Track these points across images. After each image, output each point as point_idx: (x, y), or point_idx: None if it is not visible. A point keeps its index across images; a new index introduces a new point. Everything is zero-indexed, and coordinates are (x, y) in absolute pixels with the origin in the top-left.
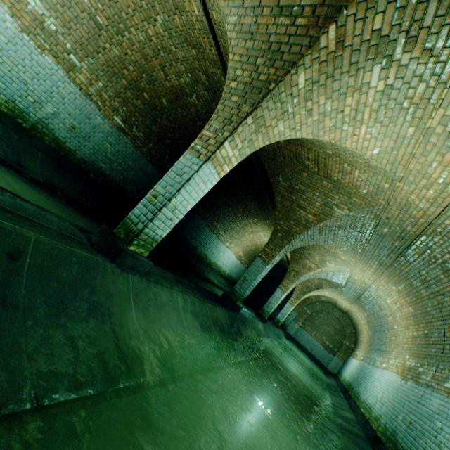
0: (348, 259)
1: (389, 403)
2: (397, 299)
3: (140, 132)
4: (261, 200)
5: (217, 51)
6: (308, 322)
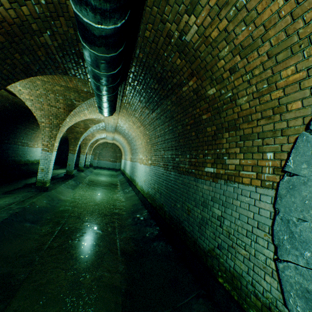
0: (102, 131)
1: (130, 170)
2: (123, 138)
3: None
4: None
5: (5, 90)
6: (100, 156)
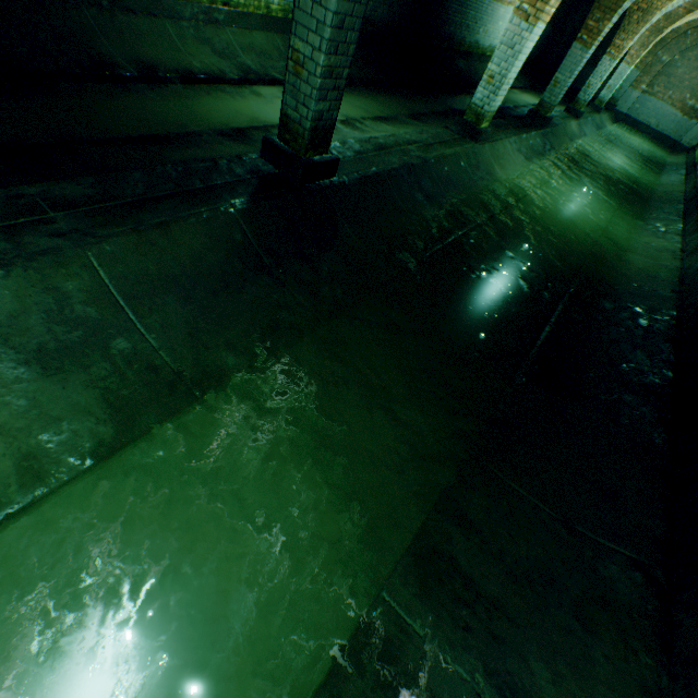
0: None
1: None
2: None
3: None
4: None
5: None
6: (660, 79)
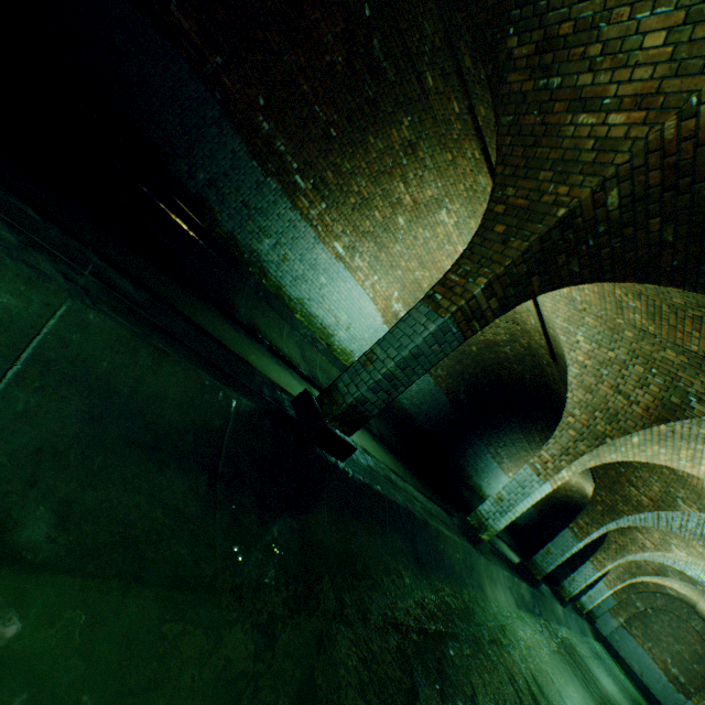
0: None
1: None
2: None
3: (443, 371)
4: None
5: (546, 344)
6: (637, 622)
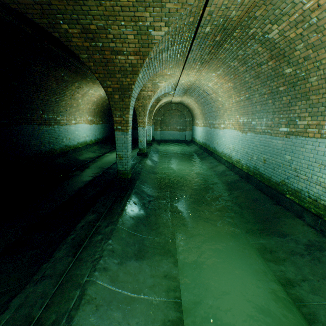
0: (173, 72)
1: (241, 150)
2: (217, 81)
3: None
4: (65, 64)
5: None
6: (163, 125)
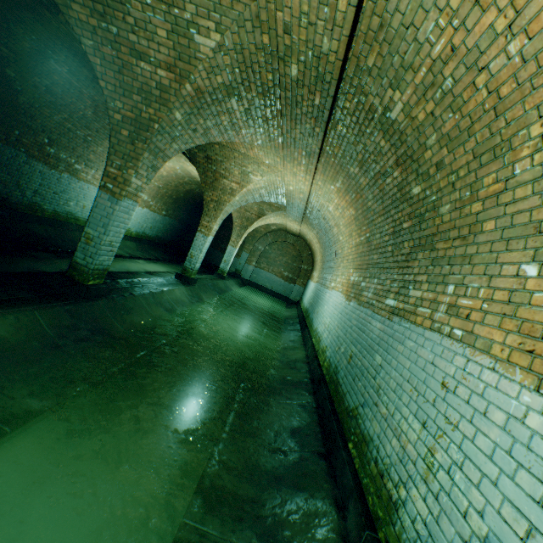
0: (273, 161)
1: (334, 331)
2: (338, 202)
3: None
4: None
5: None
6: (263, 259)
